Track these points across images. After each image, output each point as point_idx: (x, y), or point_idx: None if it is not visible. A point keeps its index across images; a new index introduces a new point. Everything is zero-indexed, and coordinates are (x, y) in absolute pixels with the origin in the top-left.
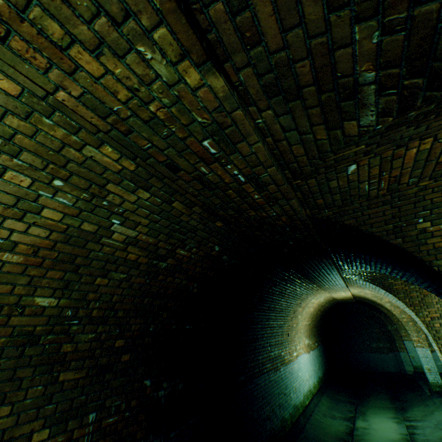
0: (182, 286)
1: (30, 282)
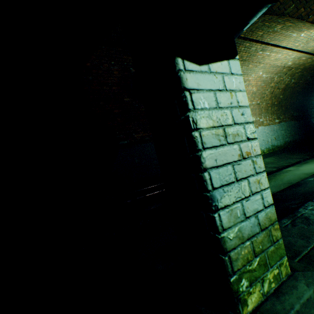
0: (297, 90)
1: (280, 94)
